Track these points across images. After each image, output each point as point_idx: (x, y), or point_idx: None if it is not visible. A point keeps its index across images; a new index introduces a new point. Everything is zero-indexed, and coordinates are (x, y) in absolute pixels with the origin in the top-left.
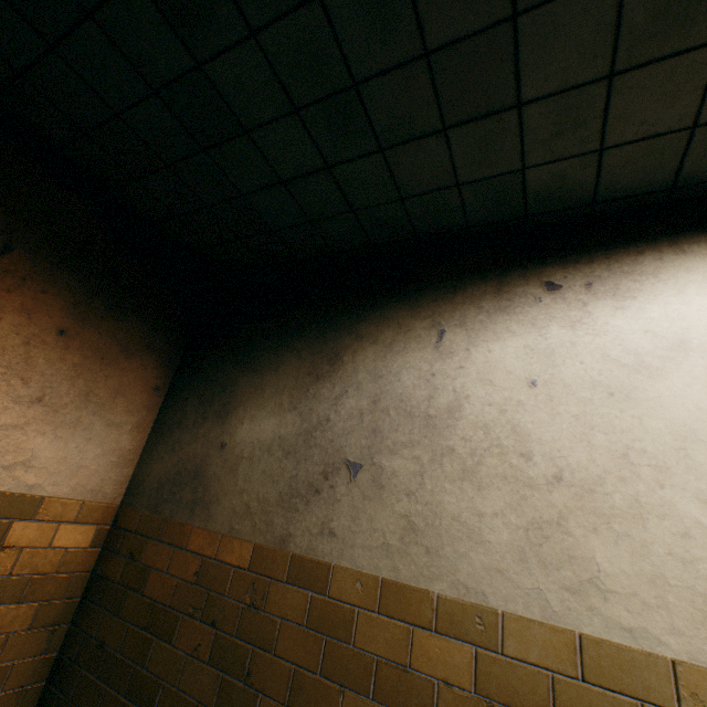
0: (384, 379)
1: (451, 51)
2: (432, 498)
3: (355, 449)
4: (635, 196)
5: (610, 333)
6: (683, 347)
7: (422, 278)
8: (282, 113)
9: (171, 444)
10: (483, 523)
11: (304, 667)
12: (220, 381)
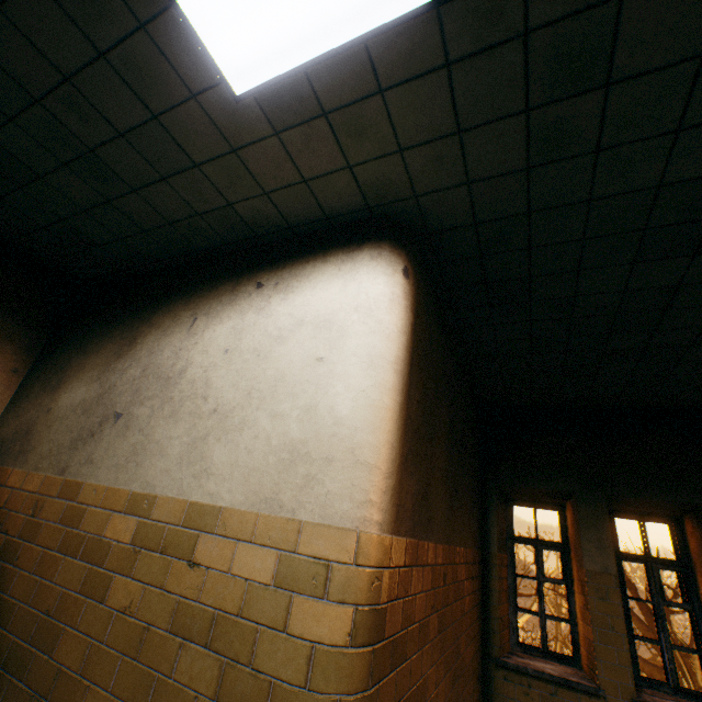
0: (155, 354)
1: (134, 134)
2: (151, 431)
3: (123, 404)
4: (311, 223)
5: (274, 316)
6: (301, 323)
7: (199, 281)
8: (57, 166)
9: (18, 413)
10: (170, 443)
11: (49, 548)
12: (62, 363)
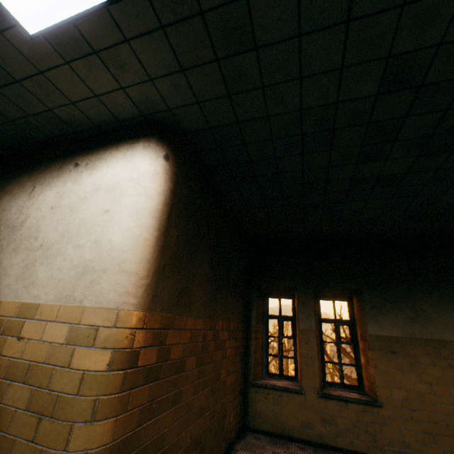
0: (6, 211)
1: None
2: (0, 261)
3: None
4: (110, 124)
5: (83, 185)
6: (98, 189)
7: (39, 162)
8: None
9: None
10: (12, 268)
11: None
12: None
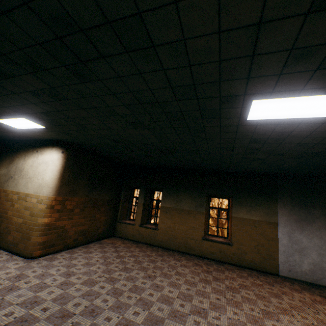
0: (18, 164)
1: (2, 128)
2: (19, 181)
3: (13, 174)
4: (46, 139)
5: (39, 159)
6: (43, 162)
7: (26, 147)
8: None
9: None
10: (22, 183)
11: (4, 201)
12: None
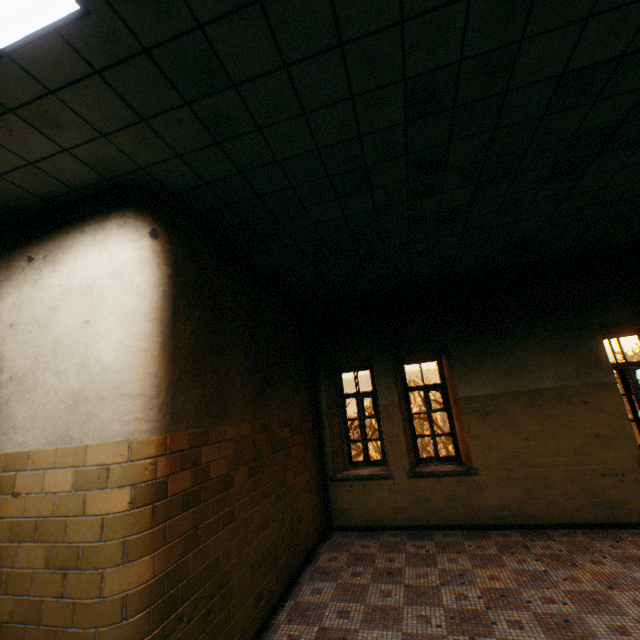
0: None
1: None
2: None
3: None
4: (63, 195)
5: (47, 288)
6: (70, 292)
7: None
8: None
9: None
10: None
11: None
12: None
